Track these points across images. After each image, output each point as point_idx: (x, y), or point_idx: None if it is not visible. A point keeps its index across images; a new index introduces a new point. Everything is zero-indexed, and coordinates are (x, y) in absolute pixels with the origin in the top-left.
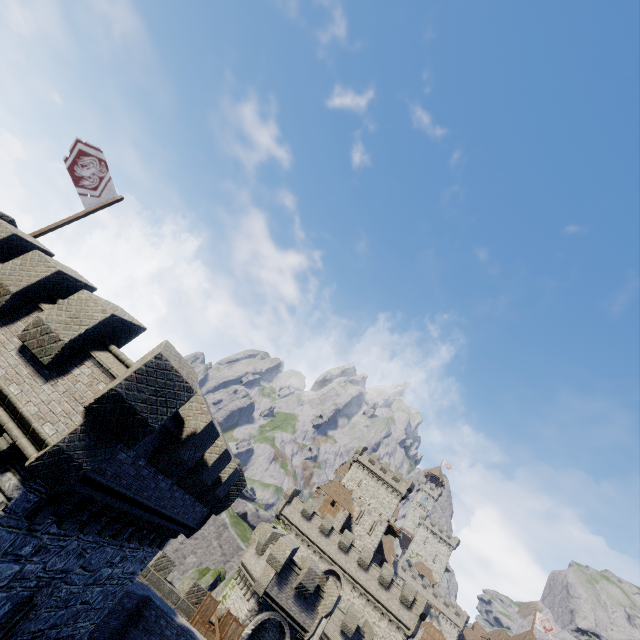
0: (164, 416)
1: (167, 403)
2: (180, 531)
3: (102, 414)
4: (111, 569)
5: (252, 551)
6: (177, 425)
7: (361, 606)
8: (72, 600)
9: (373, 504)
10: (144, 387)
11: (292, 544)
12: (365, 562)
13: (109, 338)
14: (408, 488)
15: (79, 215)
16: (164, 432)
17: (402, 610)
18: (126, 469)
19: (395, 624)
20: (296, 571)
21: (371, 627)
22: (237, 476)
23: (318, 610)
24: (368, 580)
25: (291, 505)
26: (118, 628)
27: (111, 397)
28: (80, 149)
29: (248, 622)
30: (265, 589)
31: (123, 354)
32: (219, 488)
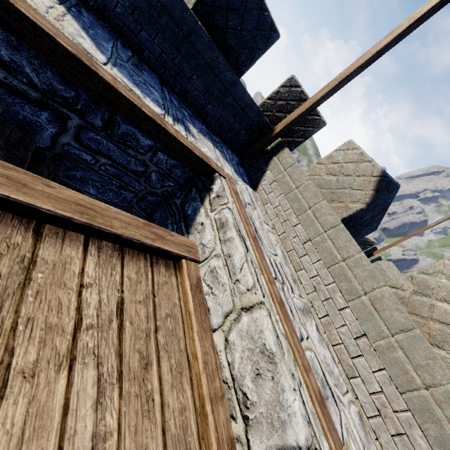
0: None
1: None
2: None
3: None
4: None
5: None
6: None
7: None
8: None
9: None
10: None
11: None
12: None
13: None
14: None
15: (418, 232)
16: None
17: None
18: None
19: None
20: None
21: None
22: None
23: None
24: None
25: None
26: None
27: None
28: None
29: None
30: None
31: None
32: None
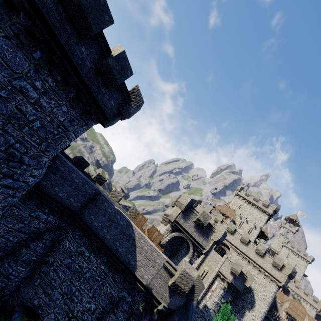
0: None
1: None
2: (93, 106)
3: None
4: (36, 94)
5: (169, 208)
6: None
7: (244, 264)
8: (3, 92)
9: (249, 218)
10: None
11: (191, 197)
12: (245, 240)
13: None
14: (274, 210)
15: None
16: None
17: (274, 270)
18: None
19: (269, 278)
20: (195, 213)
21: (251, 275)
22: (129, 69)
23: (211, 238)
24: (248, 250)
25: (196, 208)
26: (83, 202)
27: None
28: None
29: (166, 236)
30: (175, 218)
31: None
32: (111, 59)
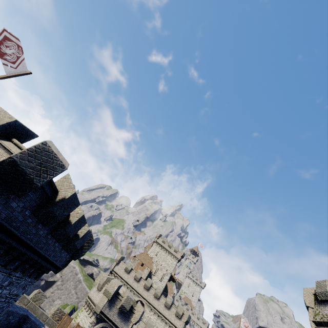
0: (45, 179)
1: (47, 172)
2: (51, 268)
3: (2, 172)
4: (1, 290)
5: (95, 289)
6: (53, 193)
7: (154, 319)
8: None
9: (163, 264)
10: (33, 159)
11: (118, 283)
12: (158, 295)
13: (12, 136)
14: (181, 255)
15: (1, 77)
16: (44, 195)
17: (176, 320)
18: (16, 215)
19: None
20: (120, 298)
21: None
22: (89, 236)
23: (131, 320)
24: (159, 305)
25: (119, 265)
26: None
27: (9, 162)
28: (5, 35)
29: None
30: (101, 309)
31: (21, 144)
32: (77, 241)
